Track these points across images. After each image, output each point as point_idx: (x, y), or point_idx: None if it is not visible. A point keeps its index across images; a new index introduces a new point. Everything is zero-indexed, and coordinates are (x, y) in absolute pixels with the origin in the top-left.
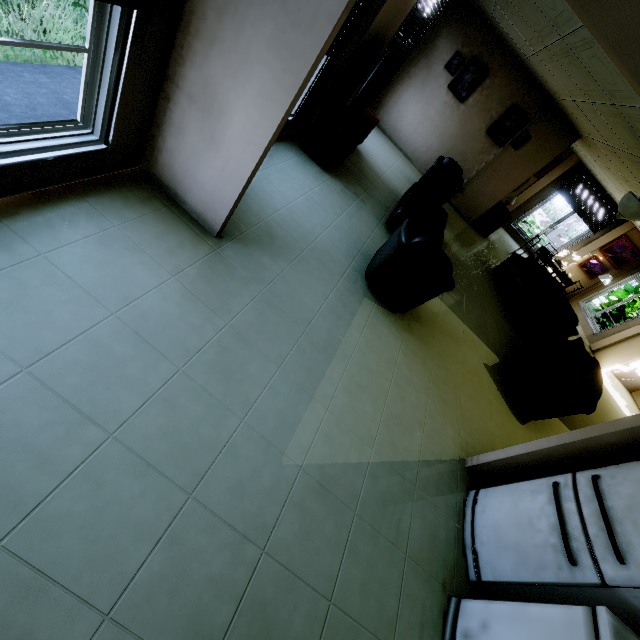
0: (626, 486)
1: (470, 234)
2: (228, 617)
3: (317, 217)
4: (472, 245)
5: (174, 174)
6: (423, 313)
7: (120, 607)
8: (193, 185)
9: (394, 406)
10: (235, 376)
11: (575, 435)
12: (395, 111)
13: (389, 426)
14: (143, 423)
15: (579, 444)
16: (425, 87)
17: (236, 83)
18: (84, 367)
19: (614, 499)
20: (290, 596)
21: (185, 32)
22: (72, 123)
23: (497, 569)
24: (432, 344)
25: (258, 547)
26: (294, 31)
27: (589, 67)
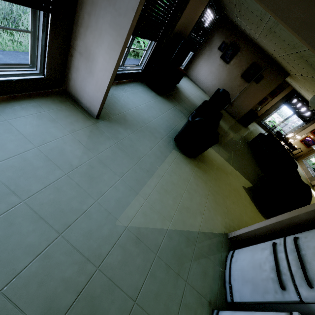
0: (312, 242)
1: (237, 125)
2: (70, 302)
3: (151, 113)
4: (238, 130)
5: (76, 90)
6: (207, 159)
7: (8, 287)
8: (84, 94)
9: (186, 202)
10: (95, 180)
11: (285, 216)
12: (196, 70)
13: (182, 212)
14: (41, 197)
15: (287, 221)
16: (209, 58)
17: (98, 44)
18: (16, 169)
19: (306, 249)
20: (110, 295)
21: (76, 25)
22: (26, 65)
23: (242, 294)
24: (211, 174)
25: (95, 266)
26: (119, 17)
27: (281, 35)
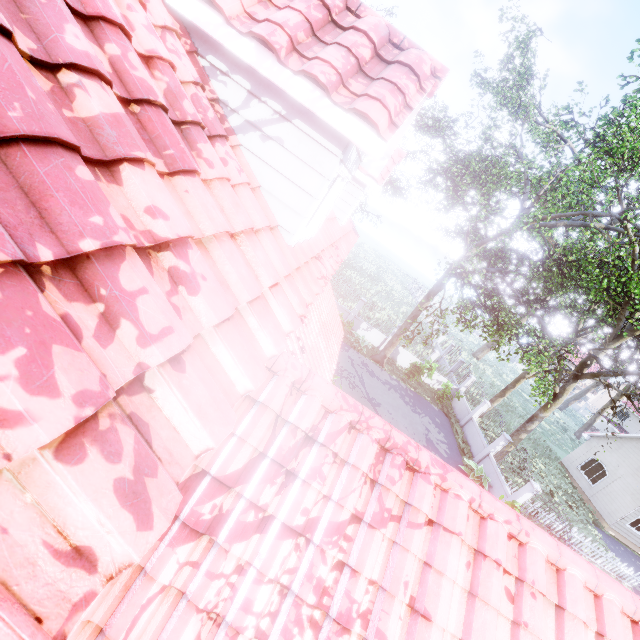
0: None
1: None
2: None
3: None
4: None
5: None
6: None
7: None
8: None
9: None
10: None
11: None
12: None
13: None
14: None
15: None
16: None
17: None
18: None
19: None
20: None
21: None
22: None
23: None
24: None
25: None
26: None
27: None
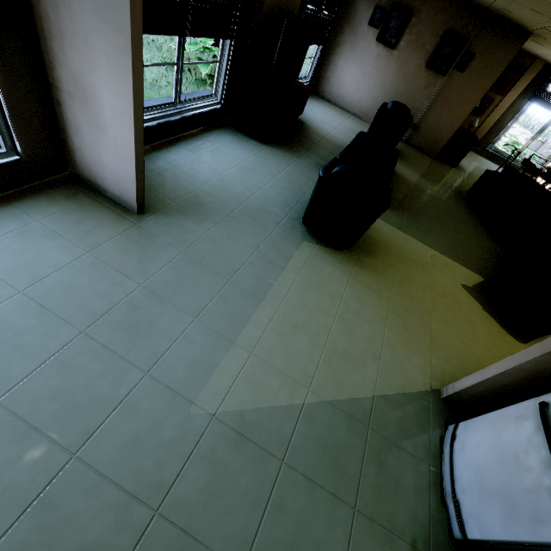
0: None
1: (436, 167)
2: None
3: (251, 181)
4: (439, 176)
5: (90, 168)
6: (377, 246)
7: None
8: (104, 173)
9: (339, 341)
10: (143, 332)
11: None
12: (334, 80)
13: (332, 362)
14: (33, 386)
15: None
16: (355, 49)
17: (91, 65)
18: None
19: None
20: None
21: (44, 39)
22: None
23: (483, 523)
24: (389, 274)
25: (150, 508)
26: None
27: None
